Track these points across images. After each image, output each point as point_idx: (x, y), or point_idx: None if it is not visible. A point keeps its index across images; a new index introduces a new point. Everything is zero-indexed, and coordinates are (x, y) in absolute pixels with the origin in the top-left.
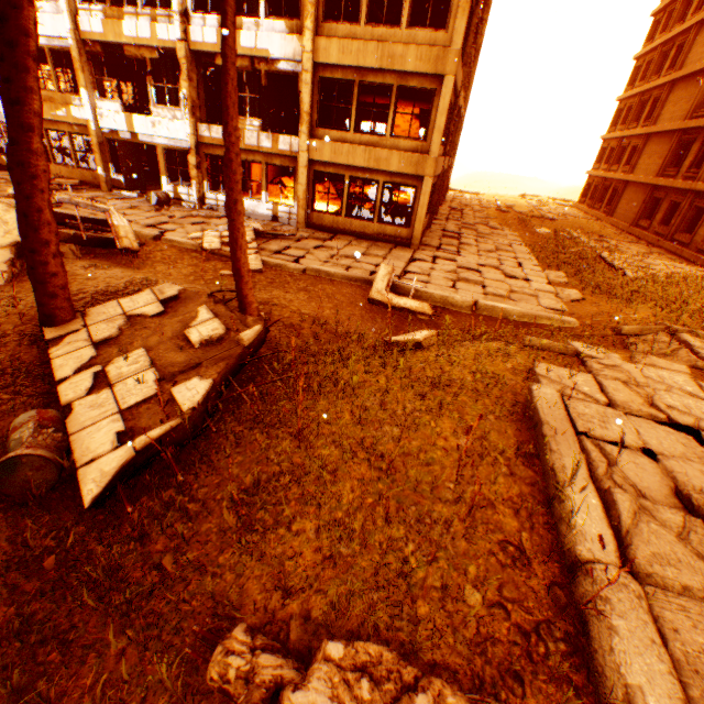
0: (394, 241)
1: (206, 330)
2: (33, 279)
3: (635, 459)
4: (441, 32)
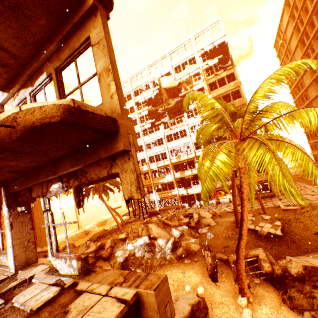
0: (268, 196)
1: (267, 217)
2: (236, 216)
3: None
4: None
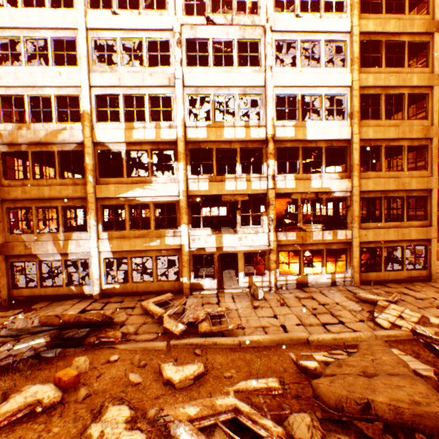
0: (417, 279)
1: None
2: None
3: None
4: (423, 171)
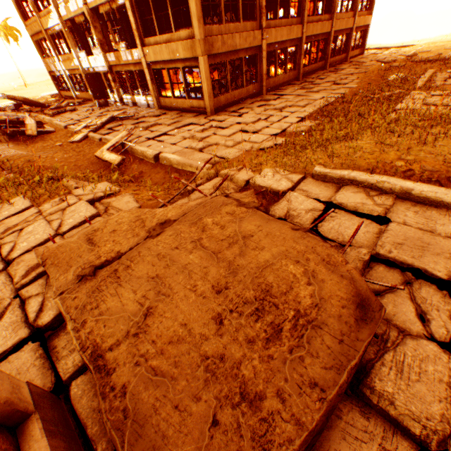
0: (199, 111)
1: None
2: None
3: None
4: None
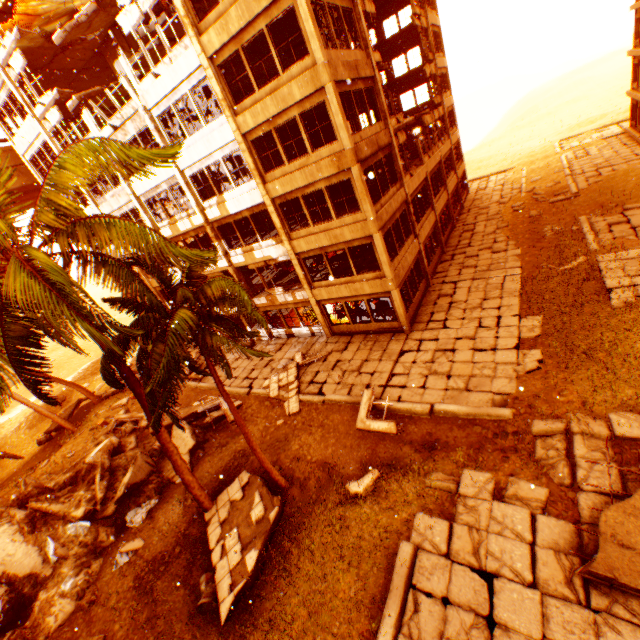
0: (391, 330)
1: (257, 511)
2: (195, 498)
3: (432, 607)
4: (358, 212)
